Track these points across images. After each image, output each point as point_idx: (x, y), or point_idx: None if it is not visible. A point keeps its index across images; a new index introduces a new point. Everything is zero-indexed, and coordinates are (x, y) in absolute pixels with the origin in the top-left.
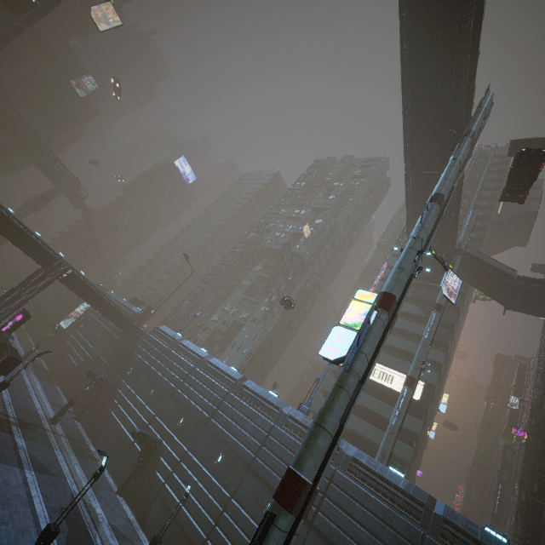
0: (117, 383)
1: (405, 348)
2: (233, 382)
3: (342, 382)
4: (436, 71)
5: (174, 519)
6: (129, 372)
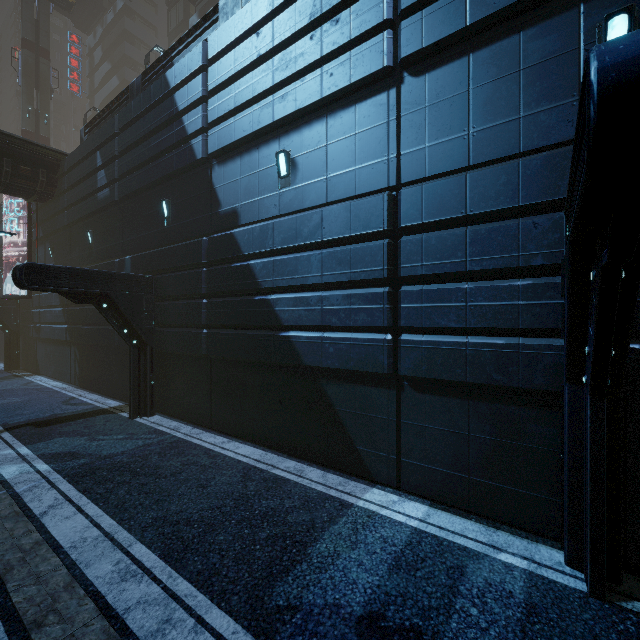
0: None
1: None
2: None
3: None
4: None
5: None
6: None
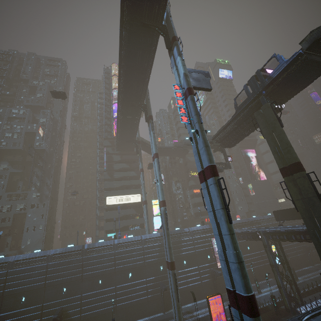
0: None
1: (129, 184)
2: (81, 252)
3: (168, 234)
4: (135, 86)
5: (97, 317)
6: None
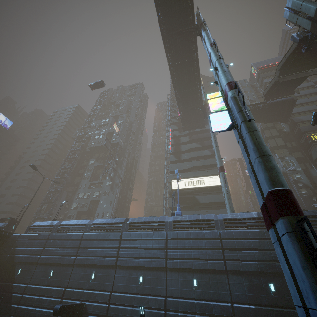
0: (9, 290)
1: (201, 164)
2: (121, 225)
3: (252, 128)
4: None
5: None
6: (17, 274)
